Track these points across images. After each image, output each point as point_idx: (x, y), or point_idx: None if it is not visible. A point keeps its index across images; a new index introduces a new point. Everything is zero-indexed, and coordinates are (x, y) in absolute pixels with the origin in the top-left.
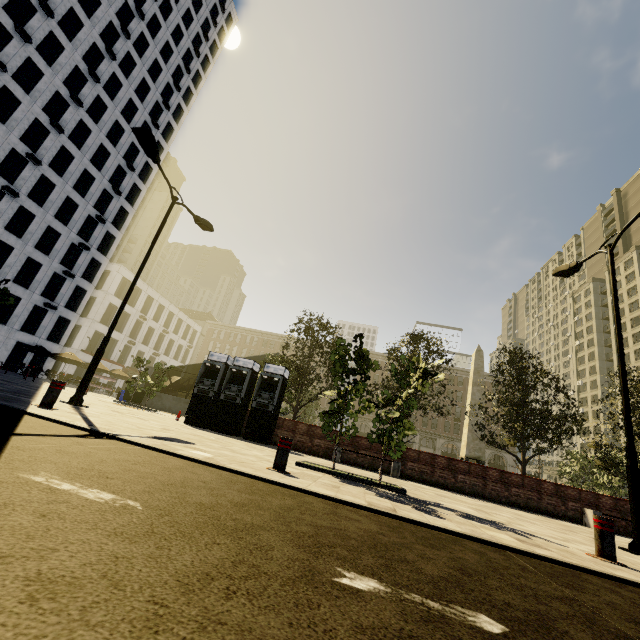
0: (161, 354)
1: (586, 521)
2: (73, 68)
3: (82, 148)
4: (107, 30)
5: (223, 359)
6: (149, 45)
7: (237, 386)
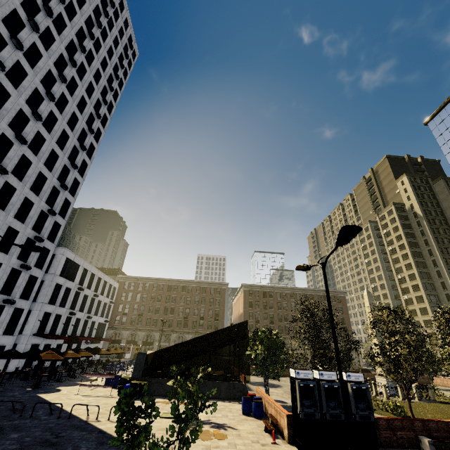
0: (92, 315)
1: None
2: (32, 89)
3: (38, 154)
4: (58, 60)
5: (309, 375)
6: (86, 71)
7: (334, 401)
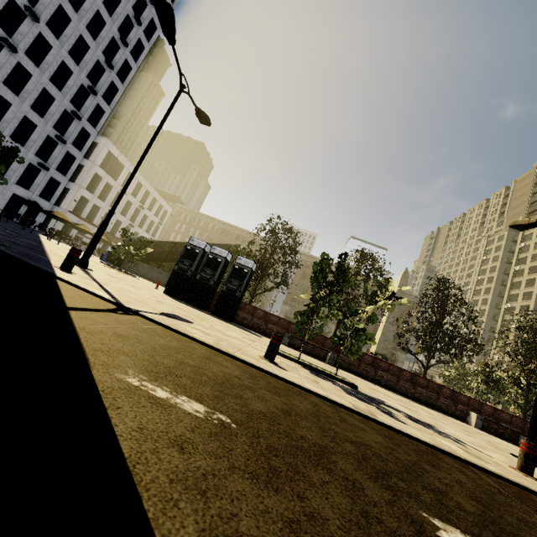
0: (136, 226)
1: (469, 420)
2: None
3: (79, 11)
4: None
5: (202, 245)
6: None
7: (211, 270)
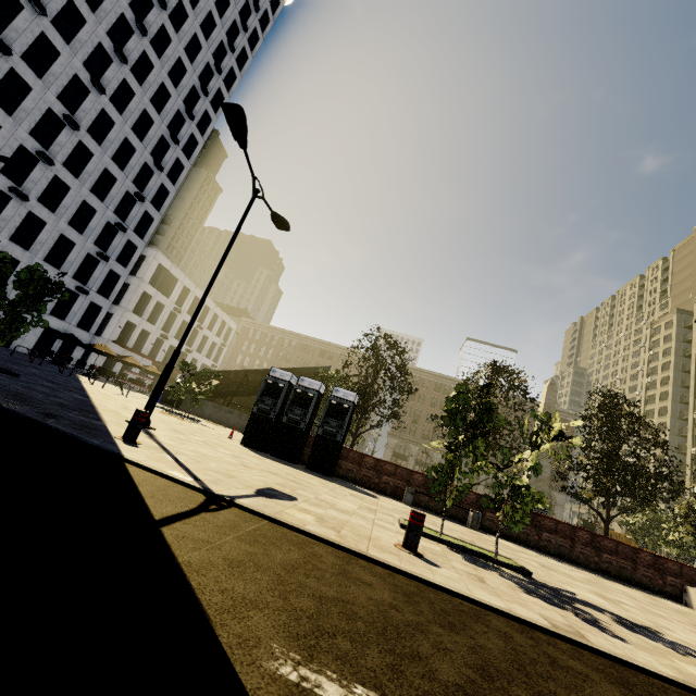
0: (193, 351)
1: (688, 600)
2: (118, 16)
3: (124, 113)
4: None
5: (286, 377)
6: None
7: (301, 409)
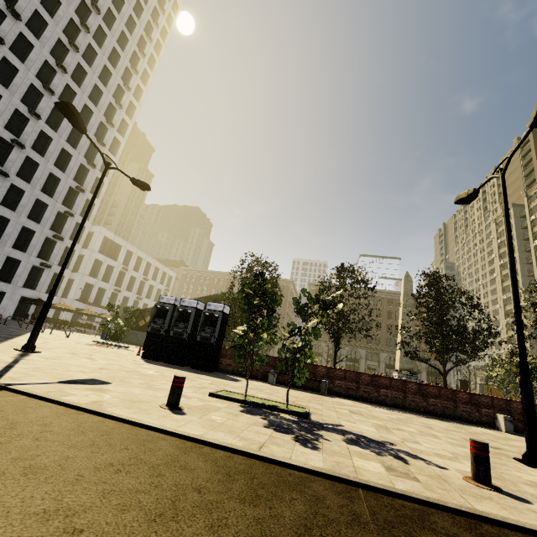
0: (143, 298)
1: (498, 425)
2: (43, 63)
3: (58, 131)
4: (69, 26)
5: (171, 301)
6: (107, 36)
7: (184, 323)
